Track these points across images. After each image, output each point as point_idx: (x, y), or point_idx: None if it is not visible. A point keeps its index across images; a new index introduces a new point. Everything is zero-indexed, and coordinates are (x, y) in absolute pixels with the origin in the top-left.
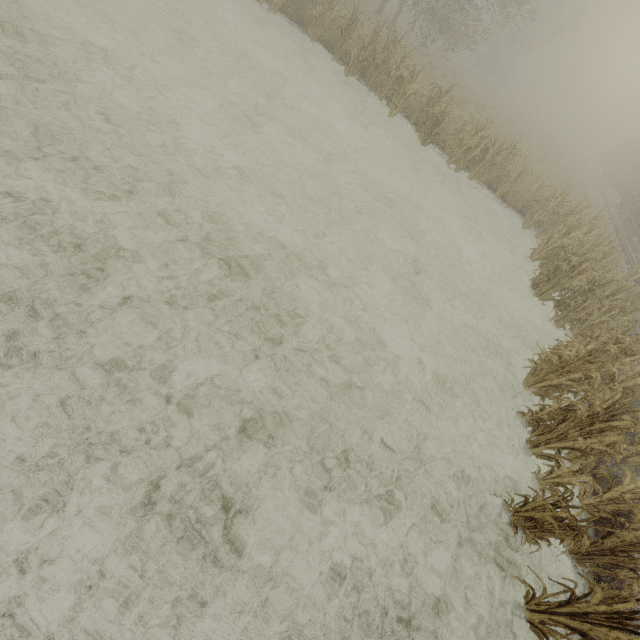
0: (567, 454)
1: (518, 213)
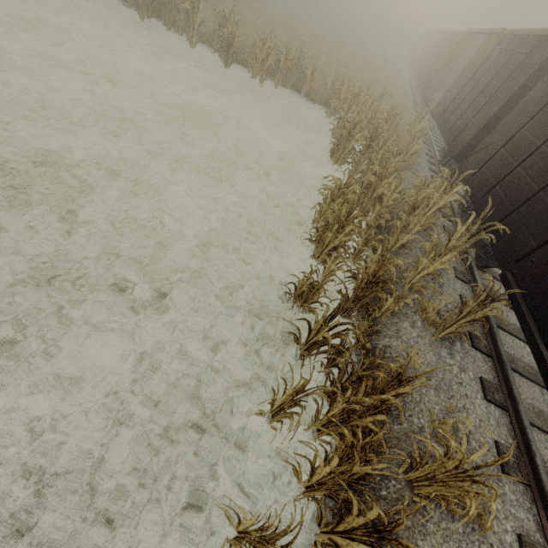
0: (348, 259)
1: (325, 107)
